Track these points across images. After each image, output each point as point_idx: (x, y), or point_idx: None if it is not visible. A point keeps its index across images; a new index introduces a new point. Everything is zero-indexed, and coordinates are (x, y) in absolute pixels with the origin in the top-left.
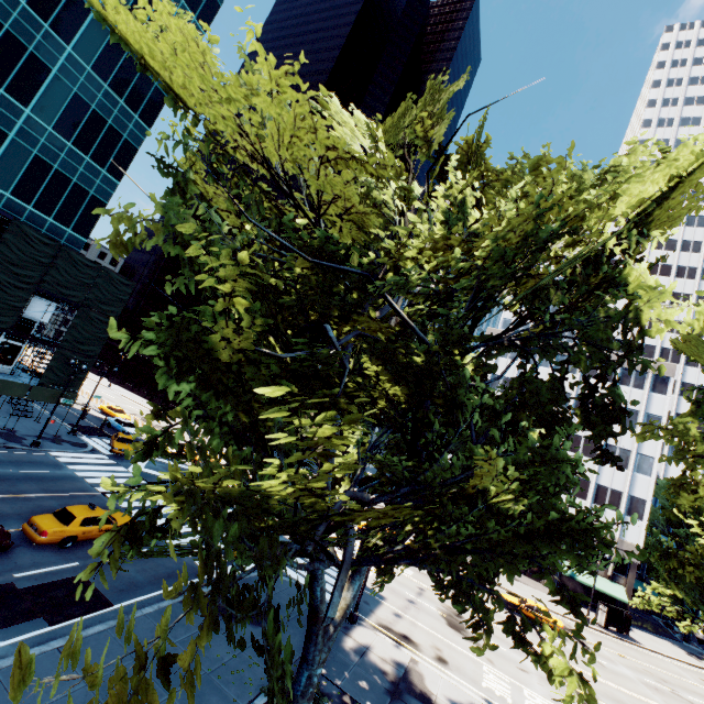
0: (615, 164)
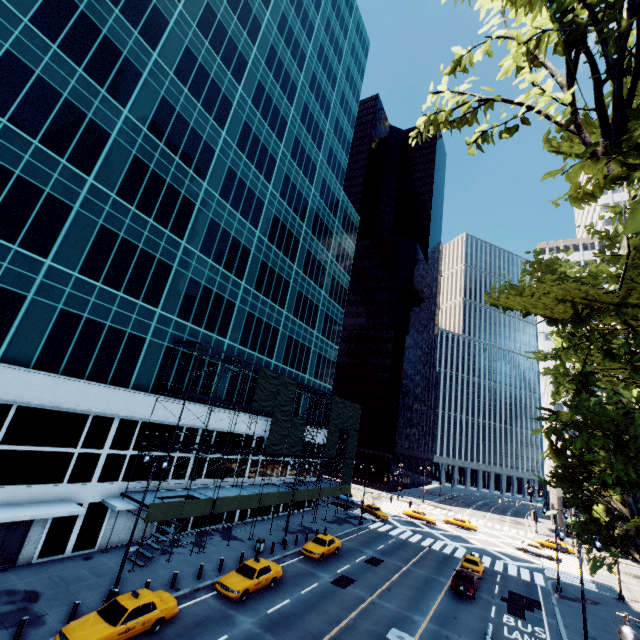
0: None
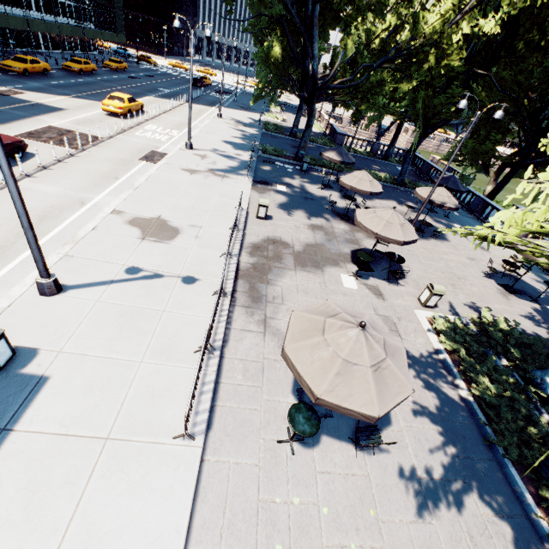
0: None
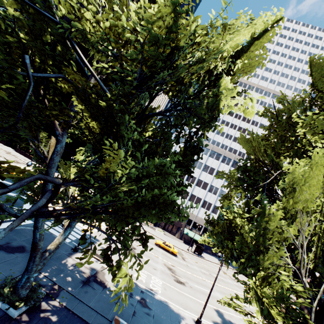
0: (231, 25)
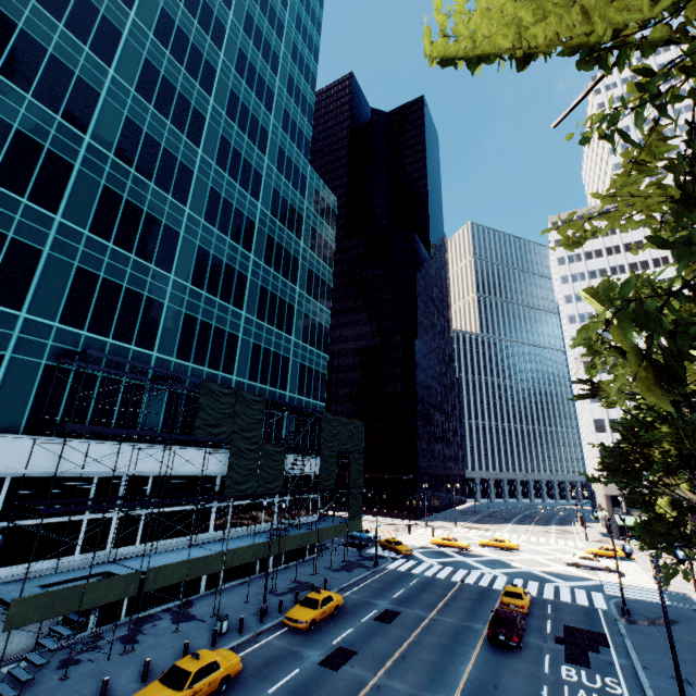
0: None
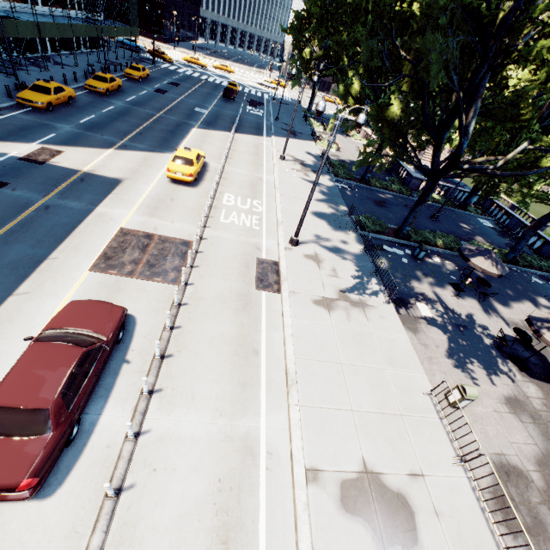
0: None
